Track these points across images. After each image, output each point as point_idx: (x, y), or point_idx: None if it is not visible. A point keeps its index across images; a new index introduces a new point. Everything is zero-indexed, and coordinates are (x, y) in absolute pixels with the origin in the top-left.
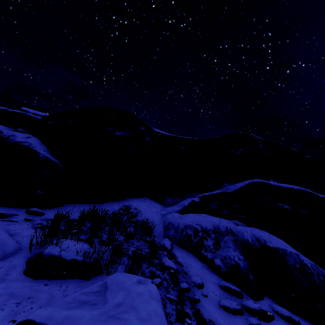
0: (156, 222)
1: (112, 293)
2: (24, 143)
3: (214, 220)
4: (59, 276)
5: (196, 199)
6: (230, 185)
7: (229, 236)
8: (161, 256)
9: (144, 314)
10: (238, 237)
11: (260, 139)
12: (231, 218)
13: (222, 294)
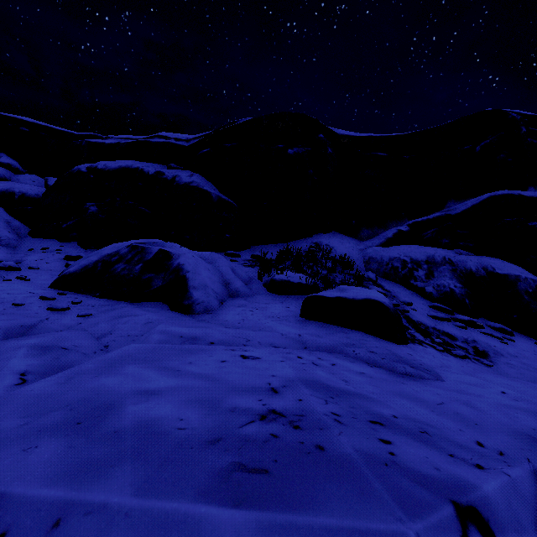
0: (354, 258)
1: (349, 290)
2: (193, 184)
3: (427, 251)
4: (293, 293)
5: (404, 228)
6: (457, 204)
7: (446, 266)
8: (367, 285)
9: (375, 294)
10: (458, 267)
11: (524, 117)
12: (453, 248)
13: (431, 310)
